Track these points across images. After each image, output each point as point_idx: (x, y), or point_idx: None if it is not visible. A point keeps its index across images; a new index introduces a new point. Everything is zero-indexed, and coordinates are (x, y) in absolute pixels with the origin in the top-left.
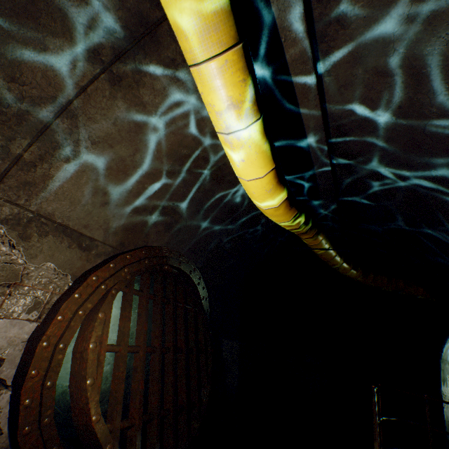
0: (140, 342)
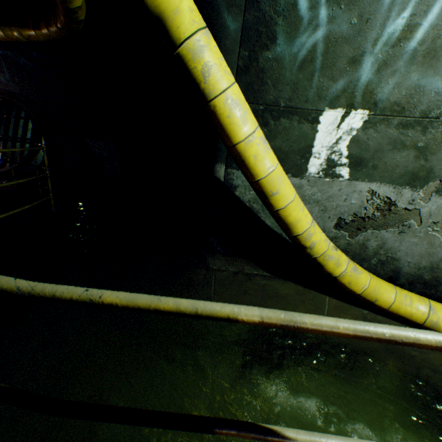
0: None
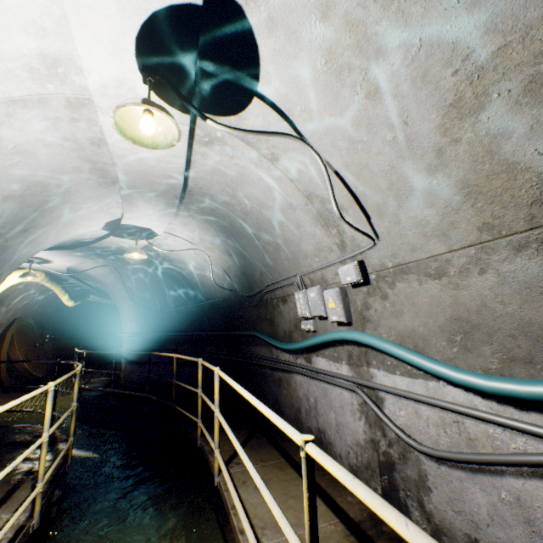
0: (24, 349)
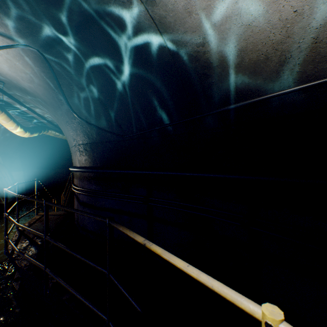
0: None
